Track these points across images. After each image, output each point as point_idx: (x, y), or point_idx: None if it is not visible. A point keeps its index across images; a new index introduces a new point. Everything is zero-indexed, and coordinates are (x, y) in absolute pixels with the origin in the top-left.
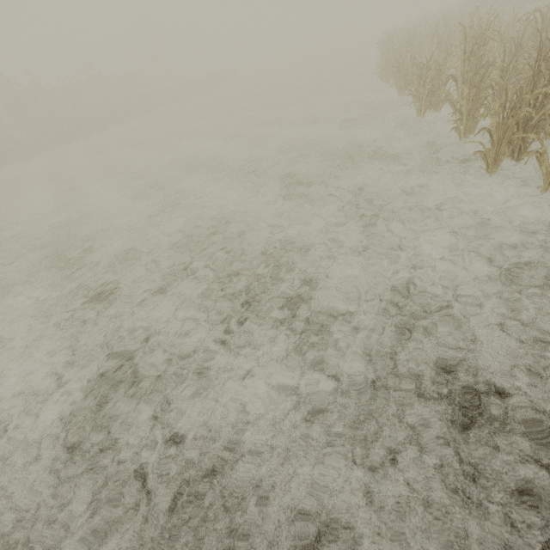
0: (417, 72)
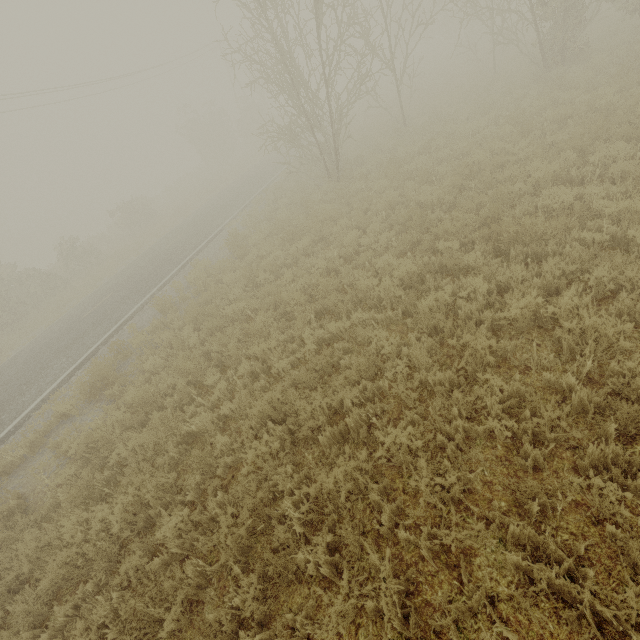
0: None
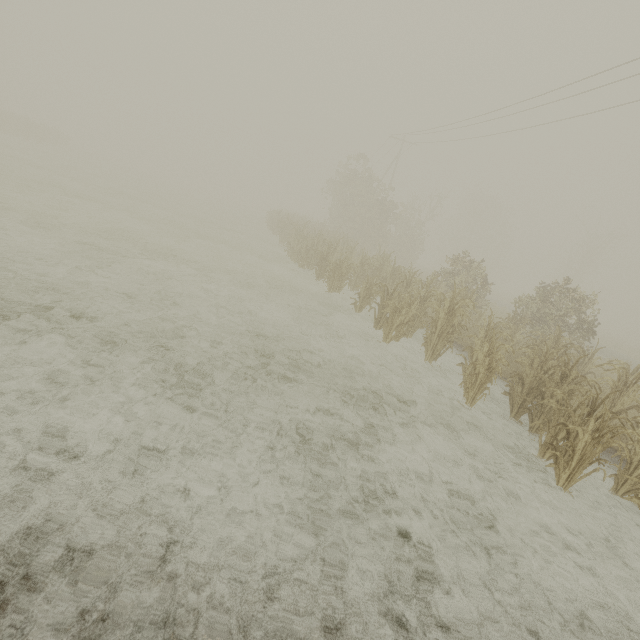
0: (367, 287)
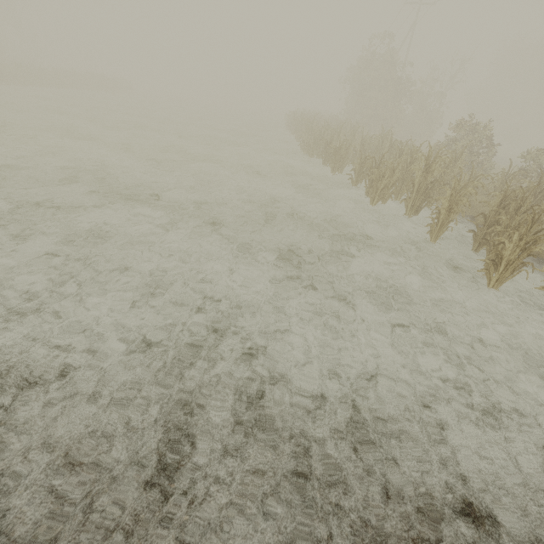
0: (361, 162)
